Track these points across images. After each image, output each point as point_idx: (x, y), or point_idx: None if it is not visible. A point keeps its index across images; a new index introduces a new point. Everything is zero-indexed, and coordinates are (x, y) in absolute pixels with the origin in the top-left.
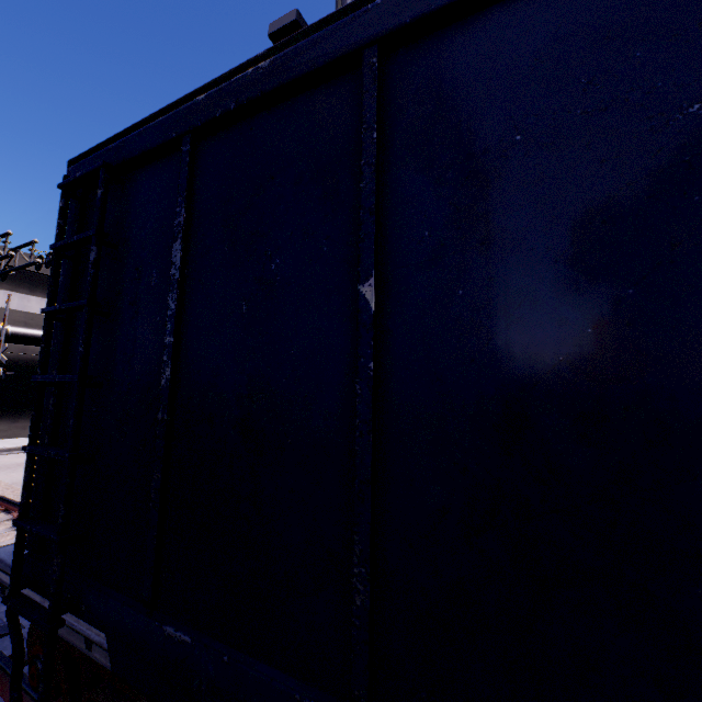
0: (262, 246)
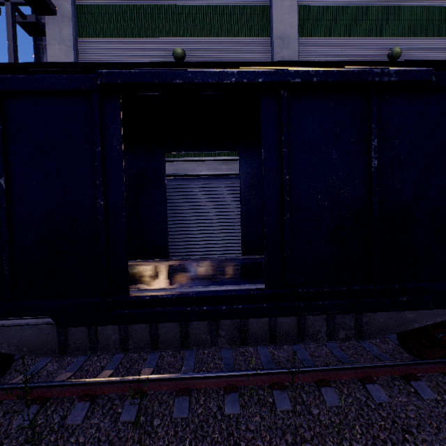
0: None
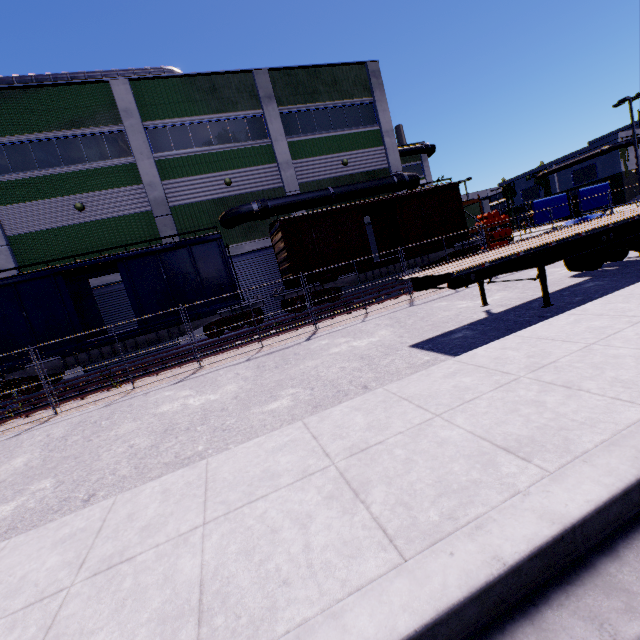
0: (2, 310)
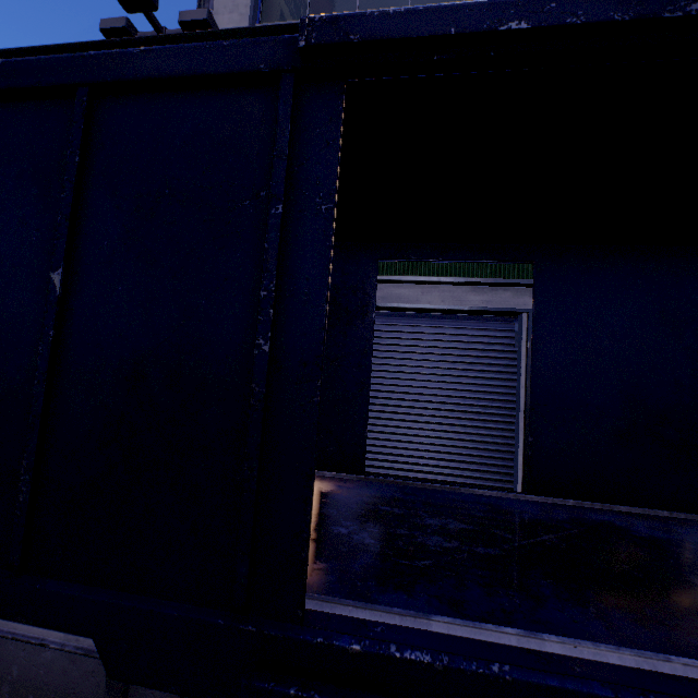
0: None
